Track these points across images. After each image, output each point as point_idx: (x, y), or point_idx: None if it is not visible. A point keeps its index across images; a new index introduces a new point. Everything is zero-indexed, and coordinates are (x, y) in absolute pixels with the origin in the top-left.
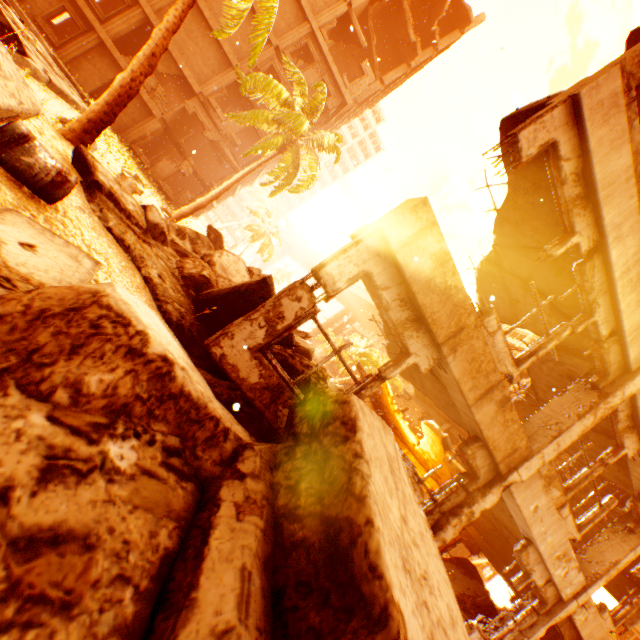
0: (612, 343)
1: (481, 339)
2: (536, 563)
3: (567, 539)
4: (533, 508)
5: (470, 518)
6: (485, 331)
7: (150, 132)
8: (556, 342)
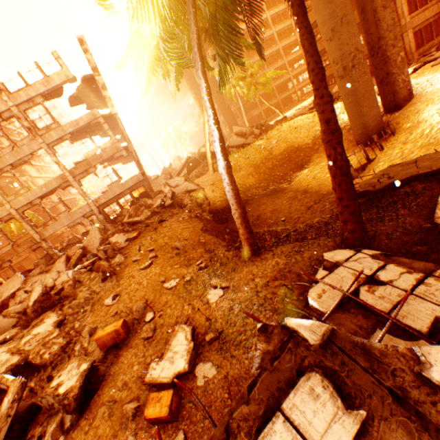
0: (4, 219)
1: (3, 254)
2: (75, 222)
3: (66, 216)
4: (52, 230)
5: (50, 248)
6: (2, 253)
7: (36, 257)
8: (4, 235)
